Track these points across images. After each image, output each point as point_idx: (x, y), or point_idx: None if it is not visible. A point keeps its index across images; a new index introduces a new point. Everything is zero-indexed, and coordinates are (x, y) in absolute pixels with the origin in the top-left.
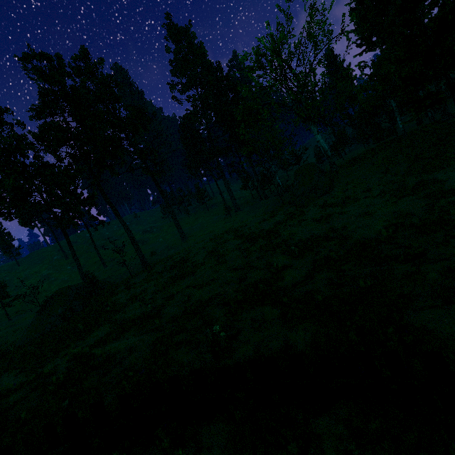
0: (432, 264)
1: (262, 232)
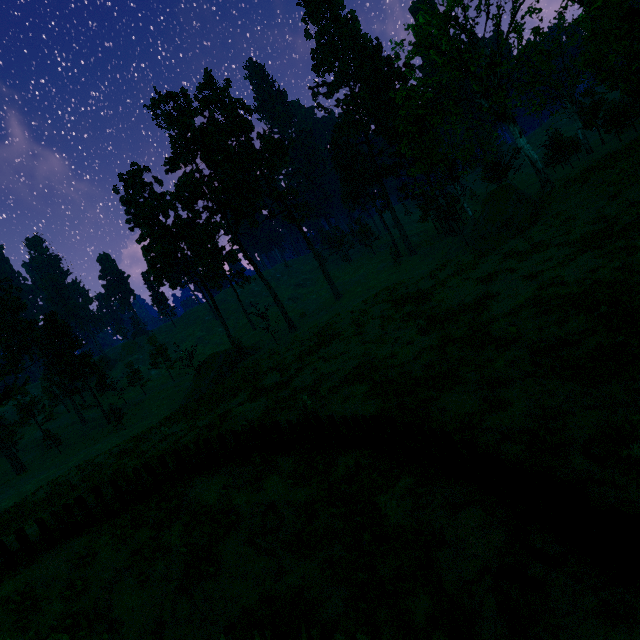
0: (511, 352)
1: (415, 295)
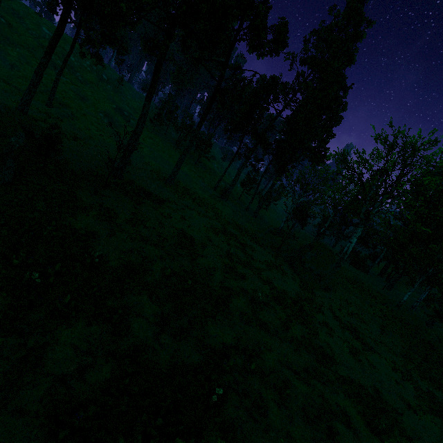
0: None
1: (289, 300)
